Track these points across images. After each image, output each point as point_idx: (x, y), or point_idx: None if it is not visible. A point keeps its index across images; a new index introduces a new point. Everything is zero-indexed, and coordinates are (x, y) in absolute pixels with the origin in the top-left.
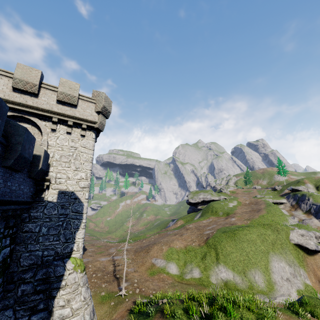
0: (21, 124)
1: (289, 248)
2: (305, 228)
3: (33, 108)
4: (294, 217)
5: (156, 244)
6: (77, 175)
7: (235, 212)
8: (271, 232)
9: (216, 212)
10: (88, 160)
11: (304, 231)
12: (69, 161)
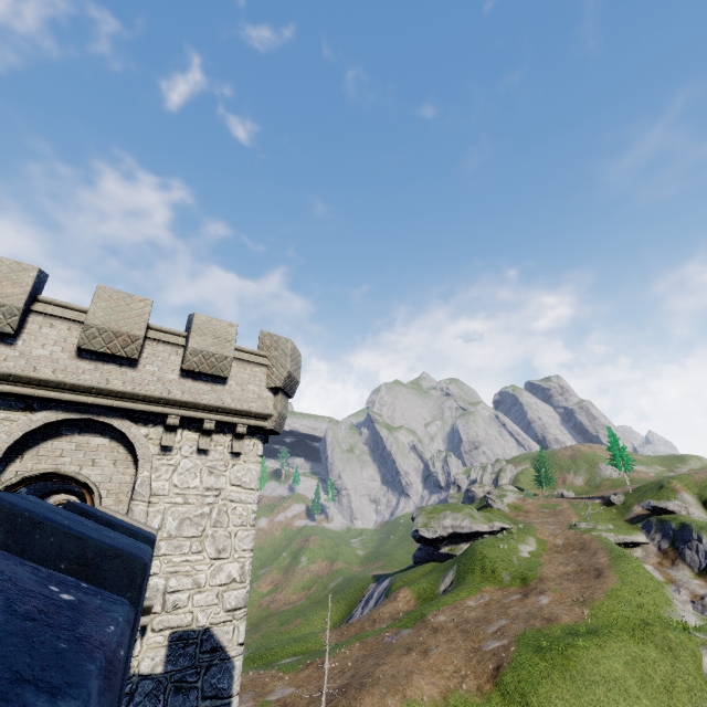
0: (85, 439)
1: None
2: None
3: (123, 397)
4: (679, 587)
5: (366, 688)
6: (220, 572)
7: (541, 576)
8: (657, 652)
9: (495, 573)
10: (247, 522)
11: None
12: (202, 532)
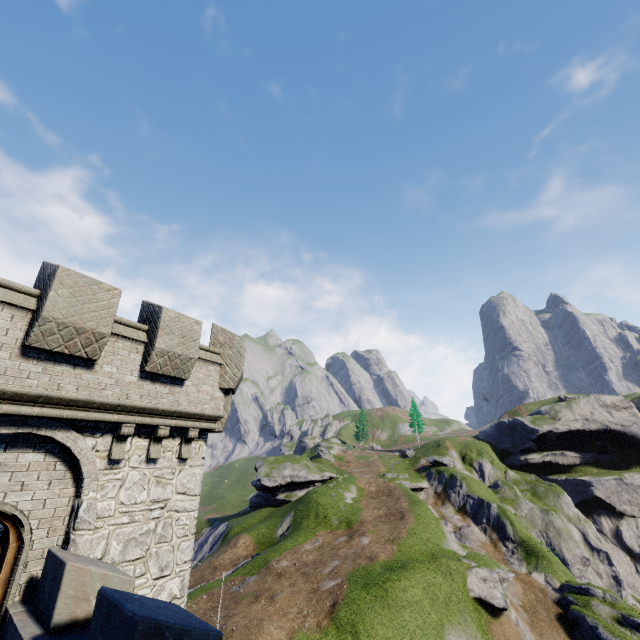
0: (12, 456)
1: (469, 608)
2: (487, 564)
3: (75, 405)
4: (447, 521)
5: None
6: (162, 591)
7: (362, 519)
8: (443, 578)
9: (326, 518)
10: (189, 532)
11: (487, 571)
12: (146, 552)
